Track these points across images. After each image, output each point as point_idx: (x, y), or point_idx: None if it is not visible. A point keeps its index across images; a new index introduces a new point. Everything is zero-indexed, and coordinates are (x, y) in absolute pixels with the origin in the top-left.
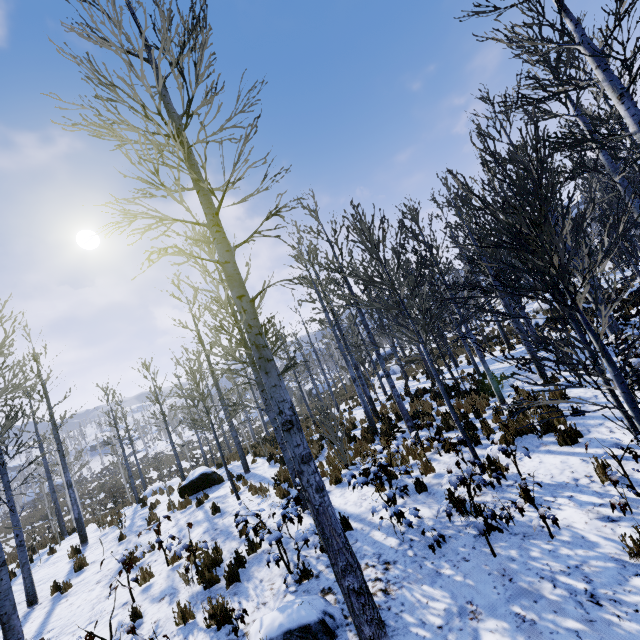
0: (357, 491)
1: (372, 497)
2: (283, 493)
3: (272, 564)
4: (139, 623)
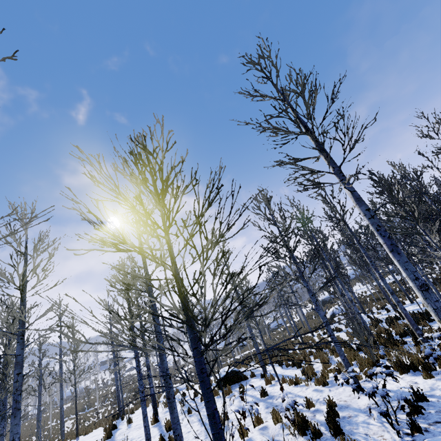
0: (400, 379)
1: (423, 382)
2: (323, 382)
3: (365, 424)
4: None
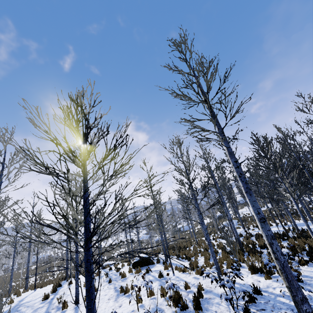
0: (250, 277)
1: (264, 281)
2: (200, 272)
3: (217, 305)
4: None
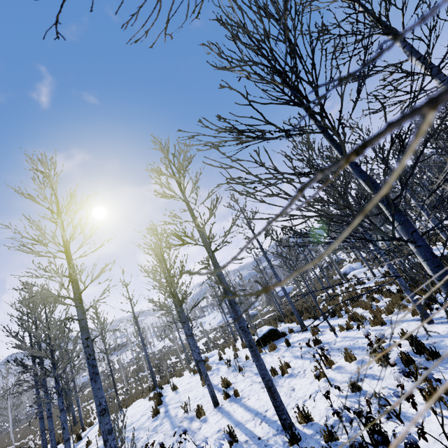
0: None
1: None
2: (380, 322)
3: None
4: (364, 392)
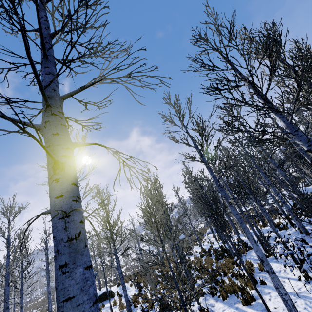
0: None
1: None
2: None
3: None
4: None
